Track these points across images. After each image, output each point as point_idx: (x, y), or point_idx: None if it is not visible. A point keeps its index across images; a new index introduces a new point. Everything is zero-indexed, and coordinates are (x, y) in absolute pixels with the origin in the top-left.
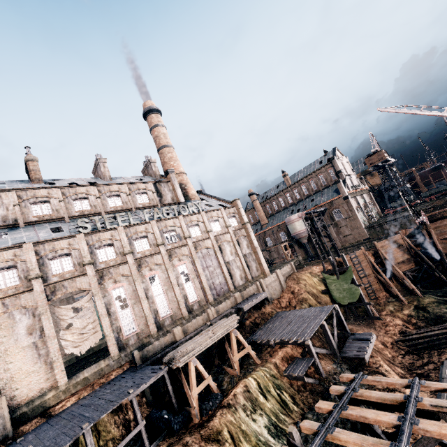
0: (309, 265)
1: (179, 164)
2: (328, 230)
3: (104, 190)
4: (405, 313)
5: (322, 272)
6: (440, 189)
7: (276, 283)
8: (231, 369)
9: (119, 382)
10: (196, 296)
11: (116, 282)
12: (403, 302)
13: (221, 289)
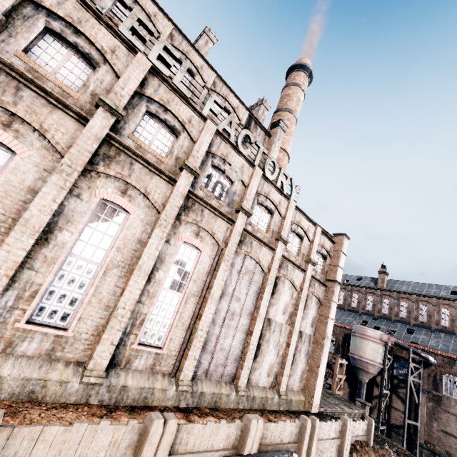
0: (388, 446)
1: (290, 142)
2: (420, 397)
3: (180, 43)
4: None
5: None
6: None
7: (333, 449)
8: None
9: None
10: (164, 337)
11: (9, 128)
12: None
13: (221, 364)
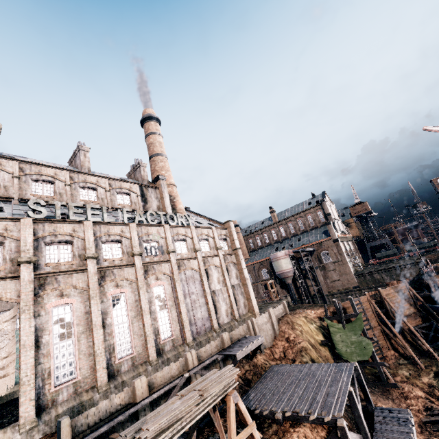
0: (300, 307)
1: (171, 175)
2: (316, 272)
3: (78, 178)
4: (425, 382)
5: (324, 317)
6: (424, 245)
7: (269, 325)
8: None
9: None
10: (171, 331)
11: (63, 296)
12: (419, 366)
13: (202, 325)
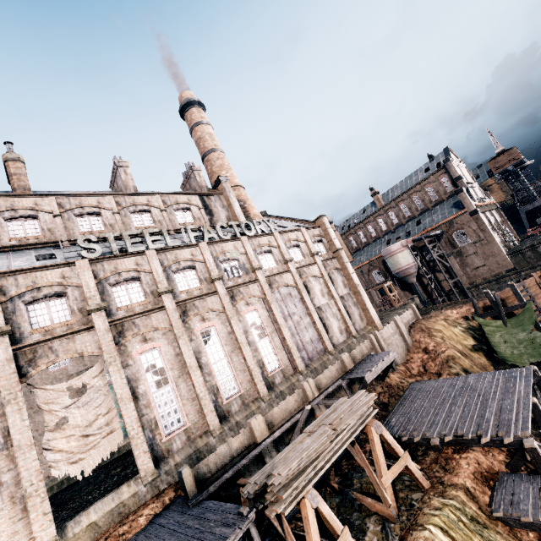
0: (435, 309)
1: (234, 174)
2: (449, 261)
3: (125, 202)
4: None
5: (473, 315)
6: None
7: (397, 337)
8: (375, 501)
9: (155, 540)
10: (277, 361)
11: (147, 341)
12: None
13: (313, 349)
